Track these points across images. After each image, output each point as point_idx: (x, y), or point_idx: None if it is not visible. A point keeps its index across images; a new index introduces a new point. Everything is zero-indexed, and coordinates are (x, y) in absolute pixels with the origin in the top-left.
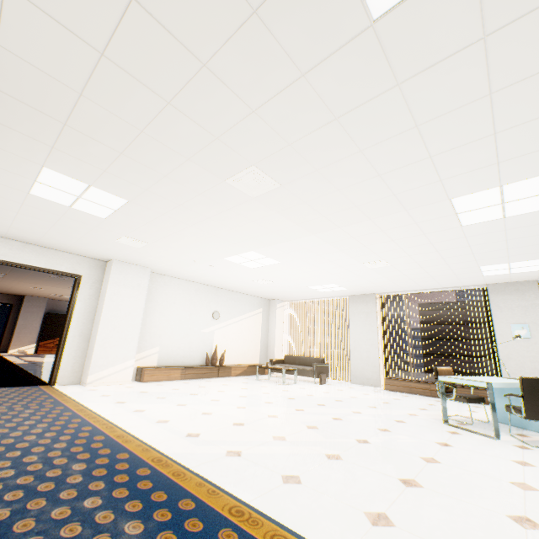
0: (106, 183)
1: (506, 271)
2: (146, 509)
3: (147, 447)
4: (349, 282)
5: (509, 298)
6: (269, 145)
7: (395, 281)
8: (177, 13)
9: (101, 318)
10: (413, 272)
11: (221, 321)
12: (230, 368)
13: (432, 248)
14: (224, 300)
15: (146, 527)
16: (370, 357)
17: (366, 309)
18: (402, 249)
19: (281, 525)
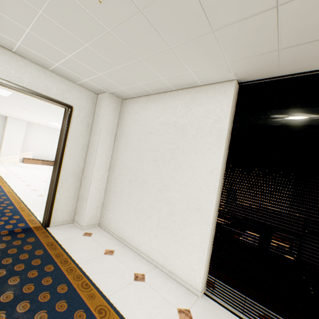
0: None
1: None
2: None
3: None
4: None
5: None
6: (15, 105)
7: None
8: None
9: (4, 138)
10: None
11: None
12: None
13: None
14: None
15: None
16: None
17: None
18: None
19: (3, 178)
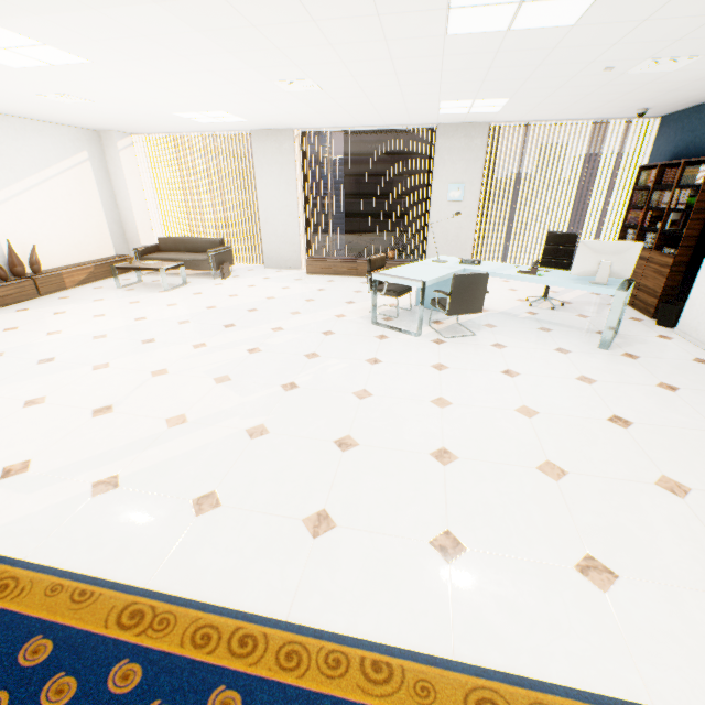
0: None
1: (466, 110)
2: None
3: None
4: (250, 111)
5: (456, 148)
6: None
7: (325, 114)
8: None
9: None
10: (354, 103)
11: None
12: (60, 276)
13: (390, 69)
14: None
15: None
16: (288, 232)
17: (281, 157)
18: (345, 64)
19: (204, 607)
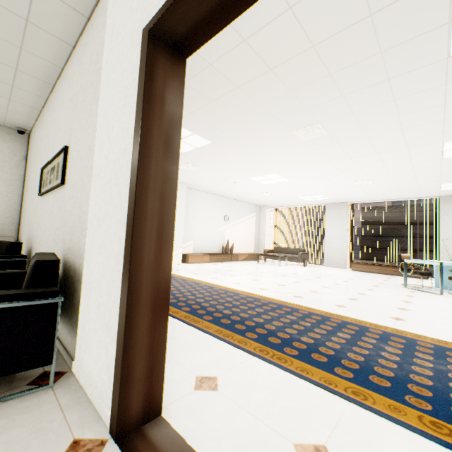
0: (206, 132)
1: None
2: (287, 312)
3: (249, 293)
4: (332, 194)
5: None
6: (339, 113)
7: (369, 194)
8: (333, 53)
9: None
10: (387, 187)
11: (229, 222)
12: (237, 255)
13: (411, 172)
14: (231, 207)
15: (297, 317)
16: (340, 248)
17: (339, 214)
18: (389, 173)
19: (355, 319)
